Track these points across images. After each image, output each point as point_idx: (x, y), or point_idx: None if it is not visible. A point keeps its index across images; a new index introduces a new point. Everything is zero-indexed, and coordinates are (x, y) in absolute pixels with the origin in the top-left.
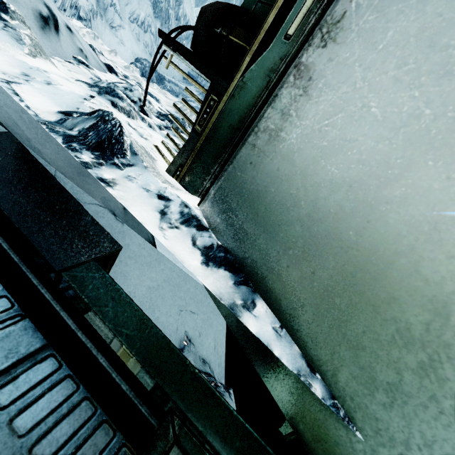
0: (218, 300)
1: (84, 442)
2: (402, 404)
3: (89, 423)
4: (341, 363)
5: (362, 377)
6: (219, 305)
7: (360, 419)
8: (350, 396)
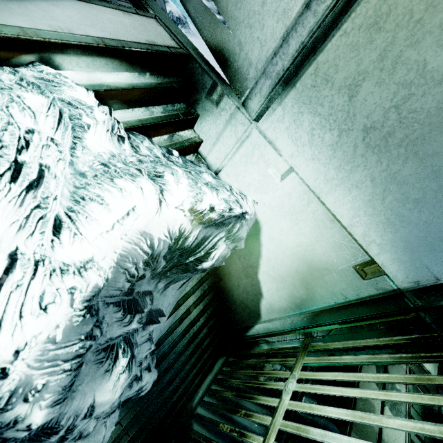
0: (190, 12)
1: (123, 2)
2: (244, 2)
3: (125, 1)
4: (229, 1)
5: (234, 1)
6: (190, 15)
7: (232, 24)
8: (231, 16)
